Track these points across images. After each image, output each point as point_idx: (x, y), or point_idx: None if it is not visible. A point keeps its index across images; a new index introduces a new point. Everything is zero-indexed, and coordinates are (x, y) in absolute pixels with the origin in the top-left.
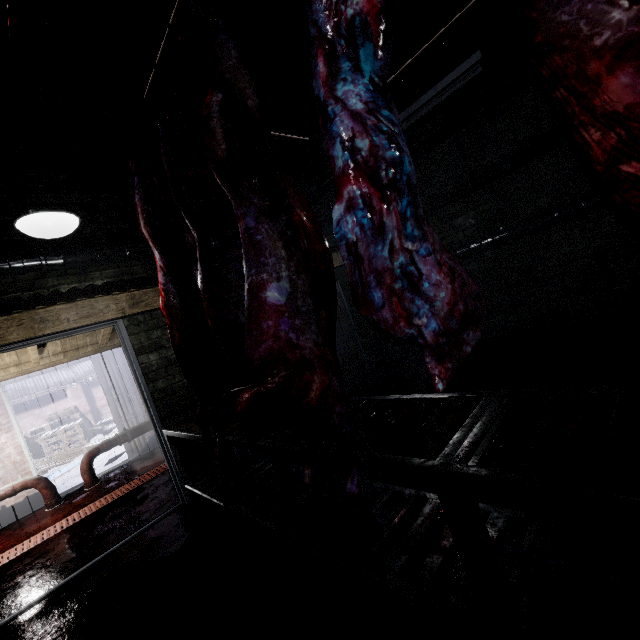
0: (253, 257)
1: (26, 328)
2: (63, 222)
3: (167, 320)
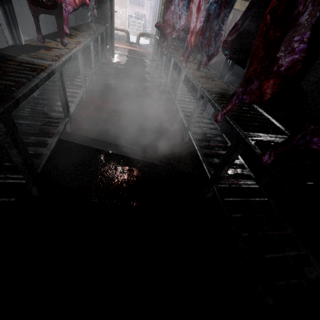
0: None
1: None
2: None
3: None
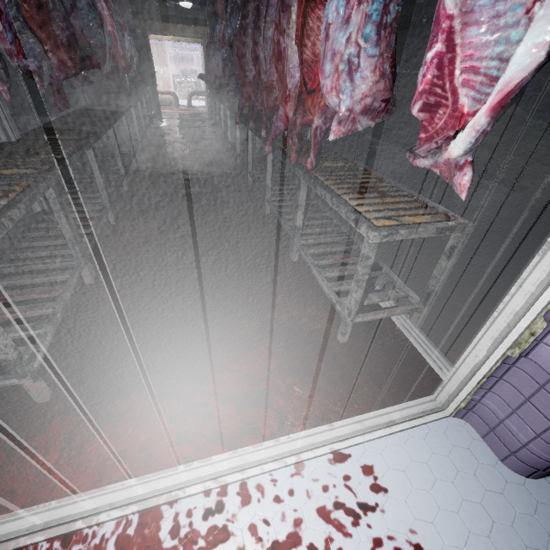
0: (211, 48)
1: (177, 31)
2: (188, 5)
3: (206, 51)
